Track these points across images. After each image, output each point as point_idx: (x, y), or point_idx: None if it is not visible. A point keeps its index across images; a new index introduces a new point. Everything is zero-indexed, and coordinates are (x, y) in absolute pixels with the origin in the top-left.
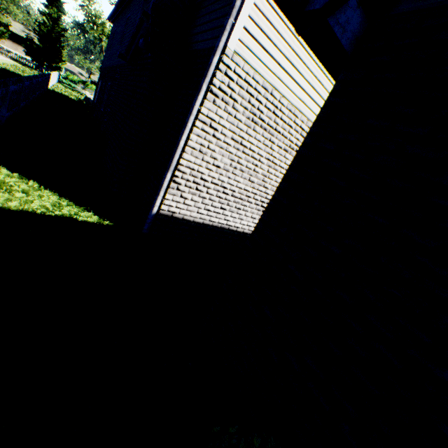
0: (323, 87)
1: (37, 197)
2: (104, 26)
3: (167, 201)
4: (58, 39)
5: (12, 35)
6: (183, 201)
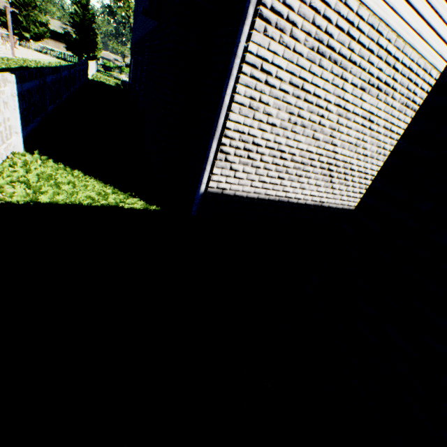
0: None
1: (83, 187)
2: (129, 1)
3: (215, 176)
4: (90, 27)
5: (53, 34)
6: (233, 174)
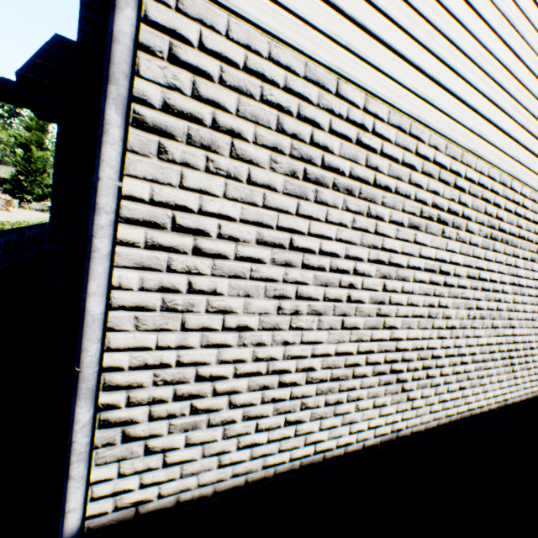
0: (463, 53)
1: None
2: None
3: (102, 484)
4: None
5: None
6: (161, 459)
